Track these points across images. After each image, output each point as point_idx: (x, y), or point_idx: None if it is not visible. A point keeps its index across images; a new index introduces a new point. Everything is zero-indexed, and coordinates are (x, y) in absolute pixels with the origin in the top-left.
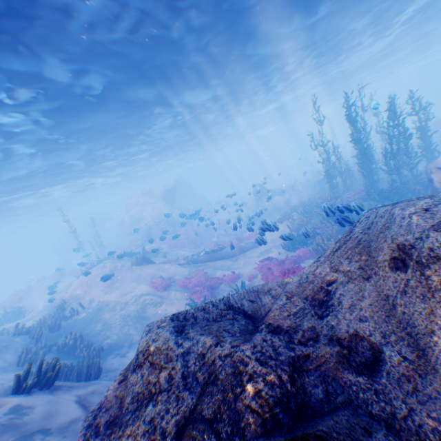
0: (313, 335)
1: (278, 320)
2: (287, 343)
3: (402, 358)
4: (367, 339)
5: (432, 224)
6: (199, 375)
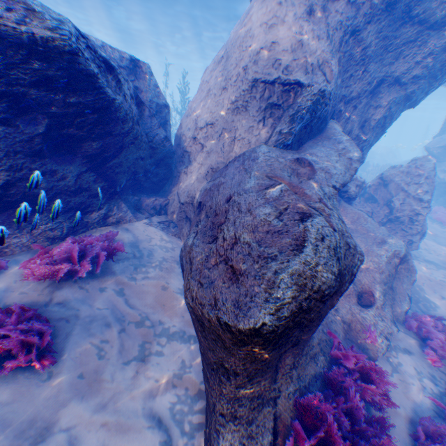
0: None
1: None
2: None
3: None
4: None
5: None
6: None
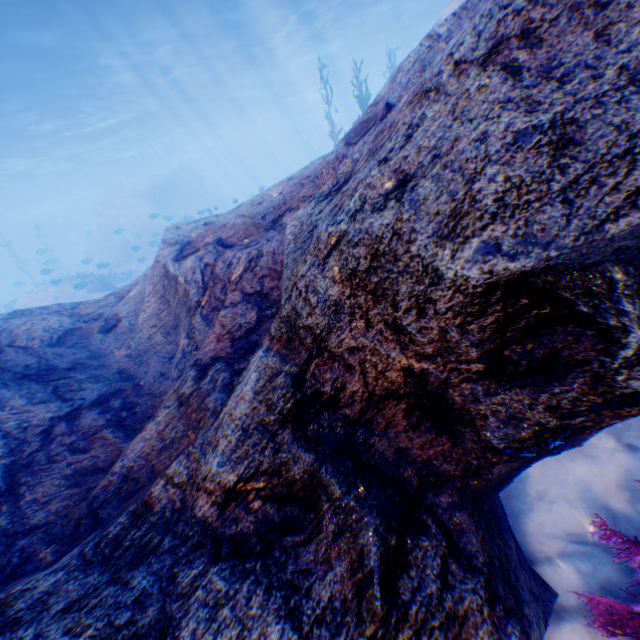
0: (99, 317)
1: (85, 310)
2: (75, 322)
3: (130, 324)
4: (120, 315)
5: (168, 239)
6: (6, 342)
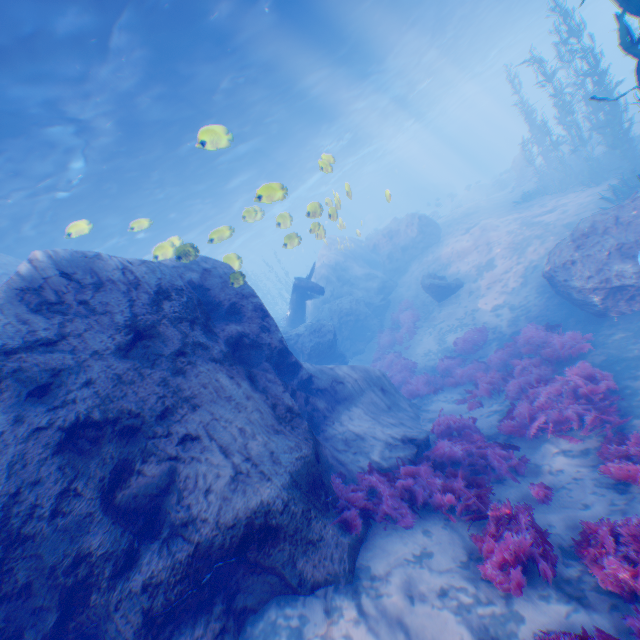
0: None
1: None
2: None
3: None
4: None
5: None
6: None
